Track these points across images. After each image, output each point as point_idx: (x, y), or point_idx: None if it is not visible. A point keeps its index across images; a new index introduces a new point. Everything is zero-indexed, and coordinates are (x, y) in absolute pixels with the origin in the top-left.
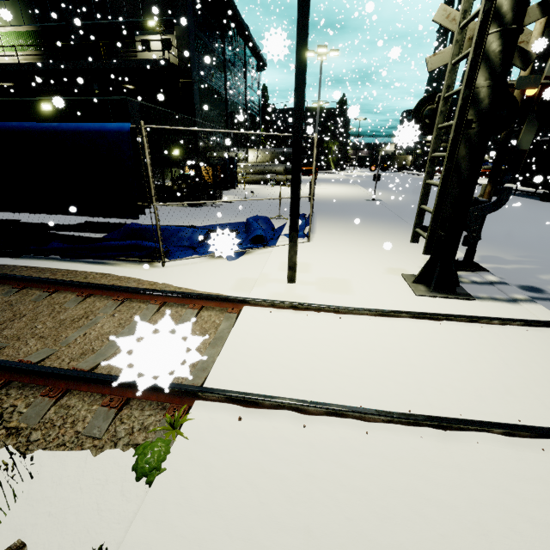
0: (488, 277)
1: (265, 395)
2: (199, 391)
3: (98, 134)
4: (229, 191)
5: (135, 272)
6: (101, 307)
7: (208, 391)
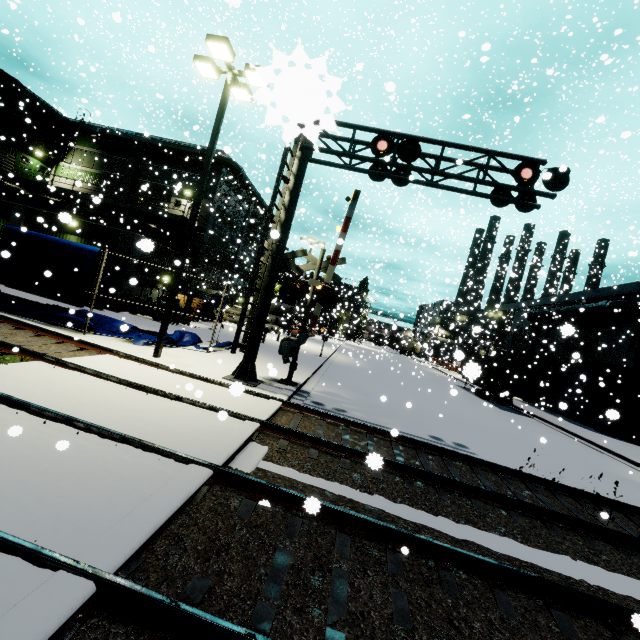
0: (289, 387)
1: (73, 363)
2: (44, 355)
3: (79, 249)
4: (208, 322)
5: (62, 332)
6: (24, 334)
7: (48, 356)
